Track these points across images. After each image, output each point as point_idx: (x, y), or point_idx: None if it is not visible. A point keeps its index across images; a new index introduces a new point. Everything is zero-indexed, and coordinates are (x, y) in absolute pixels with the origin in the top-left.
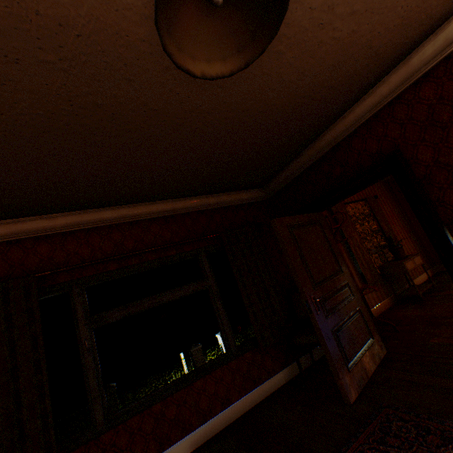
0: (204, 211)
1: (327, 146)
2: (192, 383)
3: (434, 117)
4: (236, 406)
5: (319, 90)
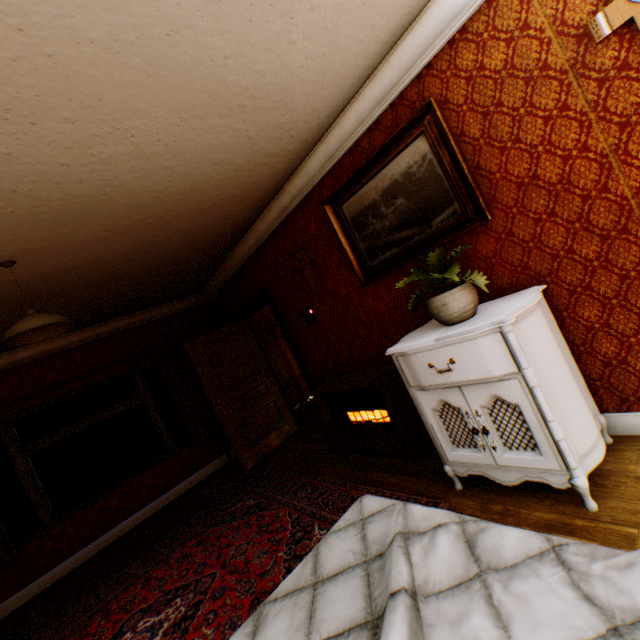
0: (134, 329)
1: (233, 270)
2: (132, 481)
3: (277, 271)
4: (175, 490)
5: (189, 253)
